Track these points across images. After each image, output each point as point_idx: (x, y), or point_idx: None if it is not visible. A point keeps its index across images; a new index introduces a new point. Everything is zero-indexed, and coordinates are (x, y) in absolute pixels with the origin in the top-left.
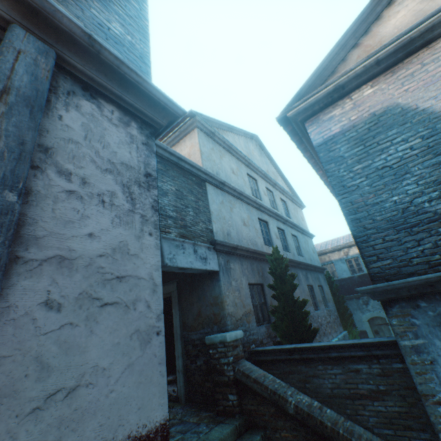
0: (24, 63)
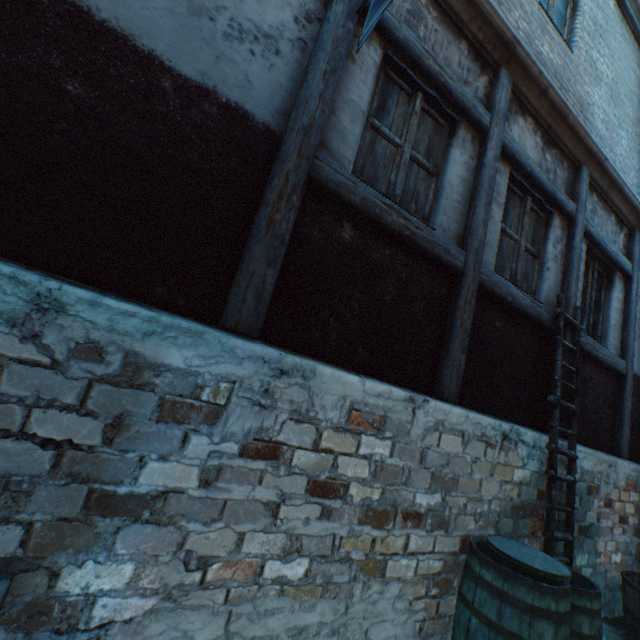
0: (637, 247)
